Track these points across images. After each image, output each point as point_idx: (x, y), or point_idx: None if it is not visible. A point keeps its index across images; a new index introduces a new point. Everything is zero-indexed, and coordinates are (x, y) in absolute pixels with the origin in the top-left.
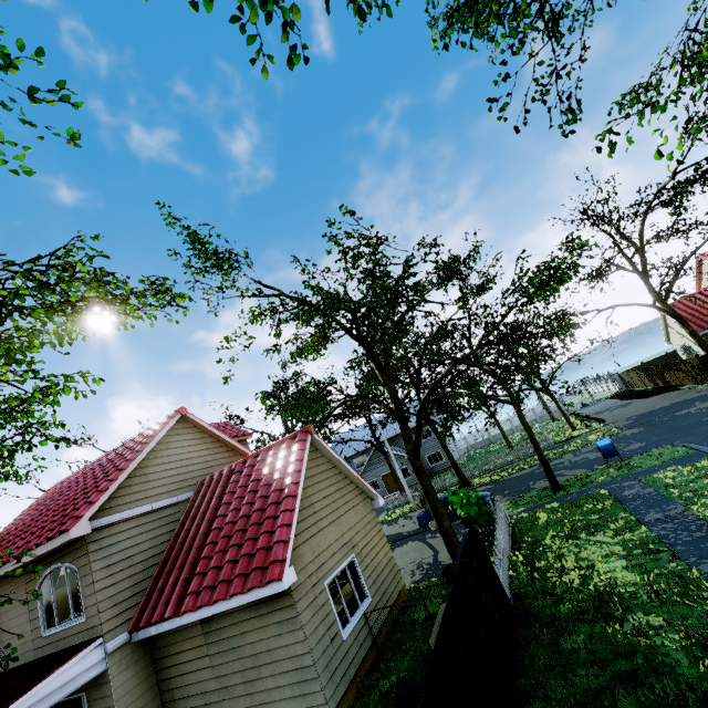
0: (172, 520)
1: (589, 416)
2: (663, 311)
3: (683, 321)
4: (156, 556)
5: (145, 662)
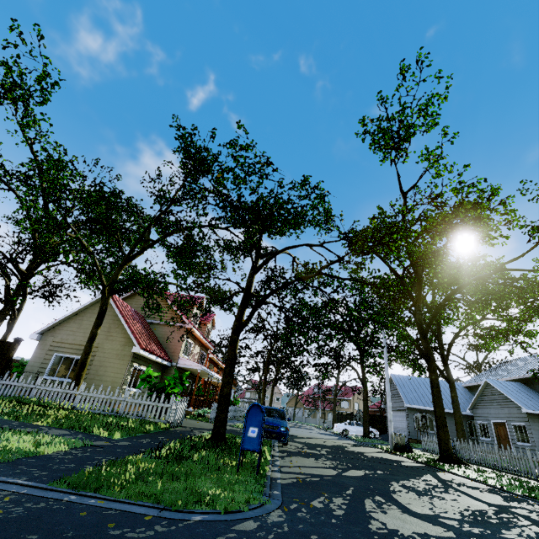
0: None
1: None
2: None
3: None
4: None
5: None
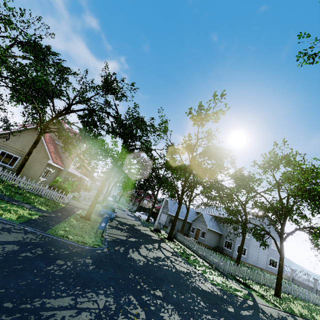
0: None
1: None
2: None
3: None
4: None
5: None
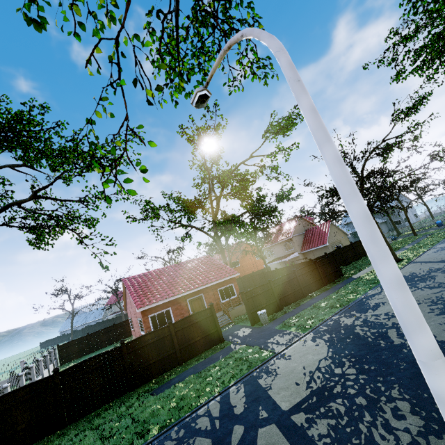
0: (302, 237)
1: None
2: None
3: None
4: (301, 242)
5: (303, 256)
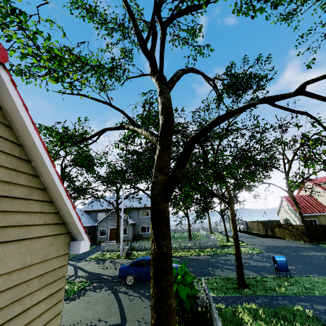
0: None
1: (231, 236)
2: (290, 196)
3: (297, 204)
4: None
5: None
